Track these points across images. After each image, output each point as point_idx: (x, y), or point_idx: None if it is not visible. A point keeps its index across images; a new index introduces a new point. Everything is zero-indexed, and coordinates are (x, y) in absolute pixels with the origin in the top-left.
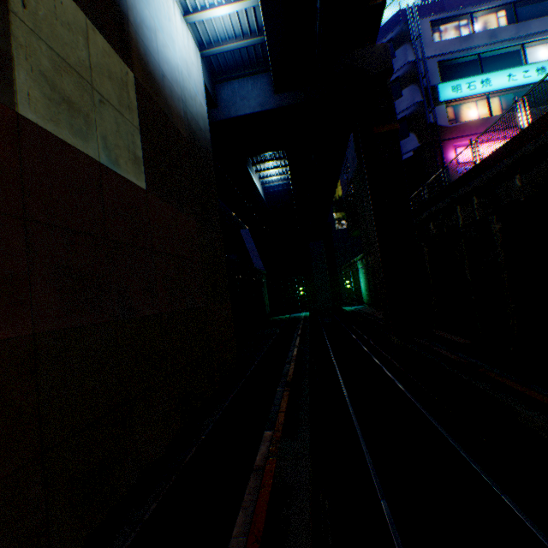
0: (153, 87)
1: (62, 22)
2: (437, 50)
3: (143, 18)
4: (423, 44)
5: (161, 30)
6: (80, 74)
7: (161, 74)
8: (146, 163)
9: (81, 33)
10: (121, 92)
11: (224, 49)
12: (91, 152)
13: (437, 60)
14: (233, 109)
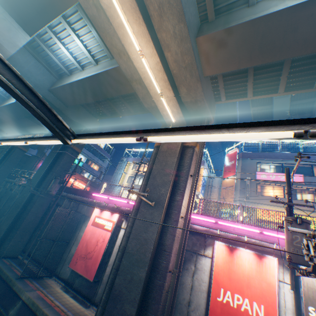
0: None
1: None
2: None
3: None
4: None
5: None
6: None
7: None
8: None
9: None
10: None
11: None
12: None
13: None
14: None
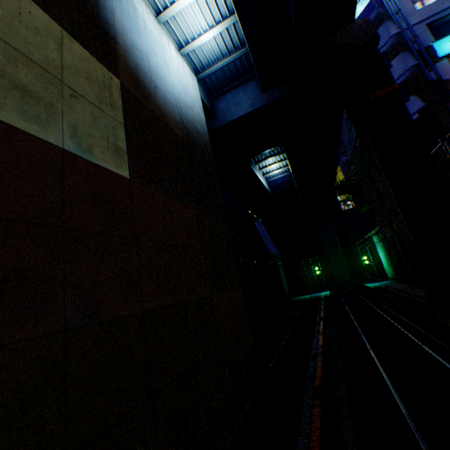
0: (143, 94)
1: (28, 26)
2: (423, 14)
3: (134, 43)
4: (404, 15)
5: (154, 55)
6: (45, 70)
7: (153, 85)
8: (131, 154)
9: (53, 39)
10: (101, 91)
11: (215, 68)
12: (50, 138)
13: (424, 23)
14: (228, 115)
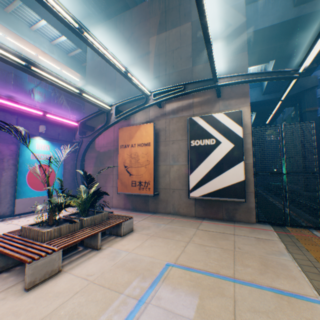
0: None
1: None
2: None
3: None
4: None
5: None
6: None
7: None
8: None
9: None
10: None
11: None
12: None
13: None
14: None
